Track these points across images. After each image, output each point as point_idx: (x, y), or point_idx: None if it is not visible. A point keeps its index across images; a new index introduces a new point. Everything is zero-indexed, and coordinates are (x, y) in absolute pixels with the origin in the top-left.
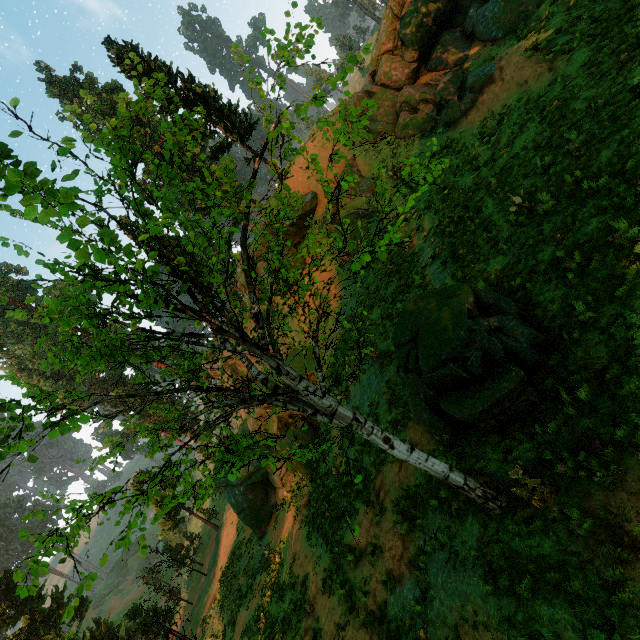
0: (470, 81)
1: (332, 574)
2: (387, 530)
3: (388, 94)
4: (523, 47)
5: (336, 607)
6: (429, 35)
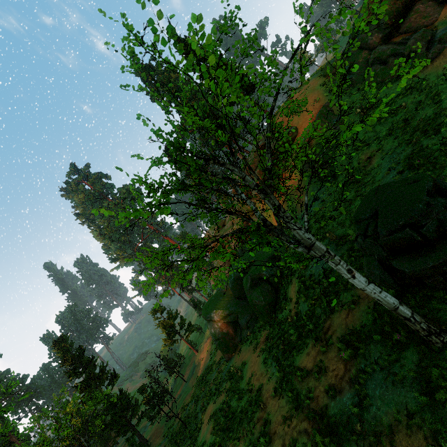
0: (439, 35)
1: (282, 385)
2: (332, 358)
3: (363, 53)
4: None
5: (284, 406)
6: (404, 6)
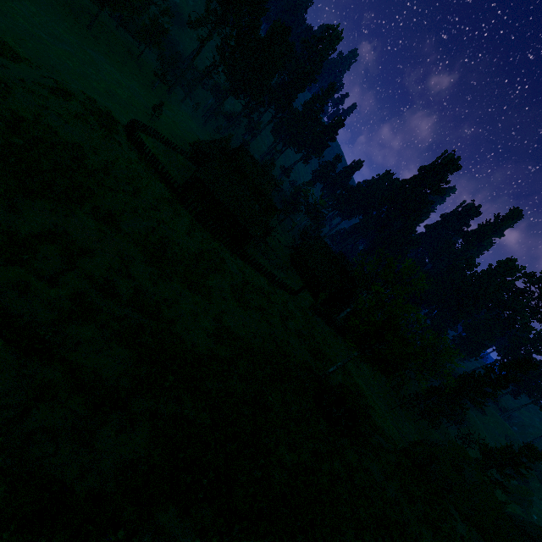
0: None
1: None
2: None
3: None
4: None
5: None
6: None
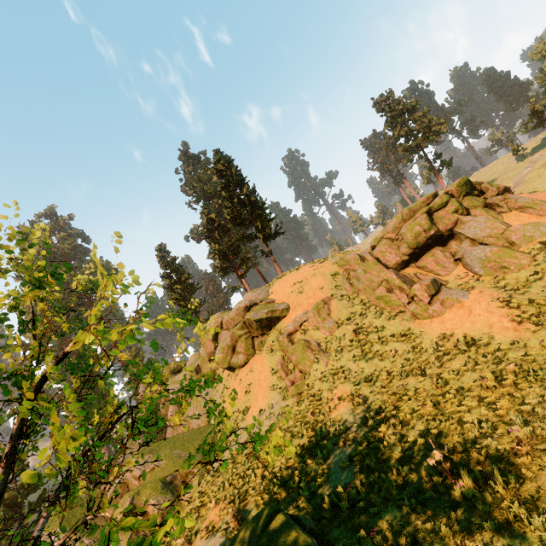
0: (443, 295)
1: None
2: None
3: (378, 266)
4: (496, 295)
5: None
6: (425, 244)
